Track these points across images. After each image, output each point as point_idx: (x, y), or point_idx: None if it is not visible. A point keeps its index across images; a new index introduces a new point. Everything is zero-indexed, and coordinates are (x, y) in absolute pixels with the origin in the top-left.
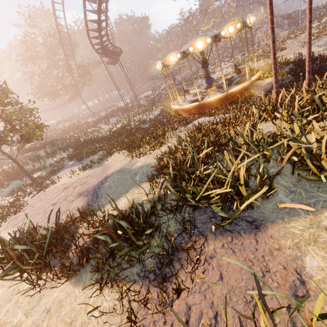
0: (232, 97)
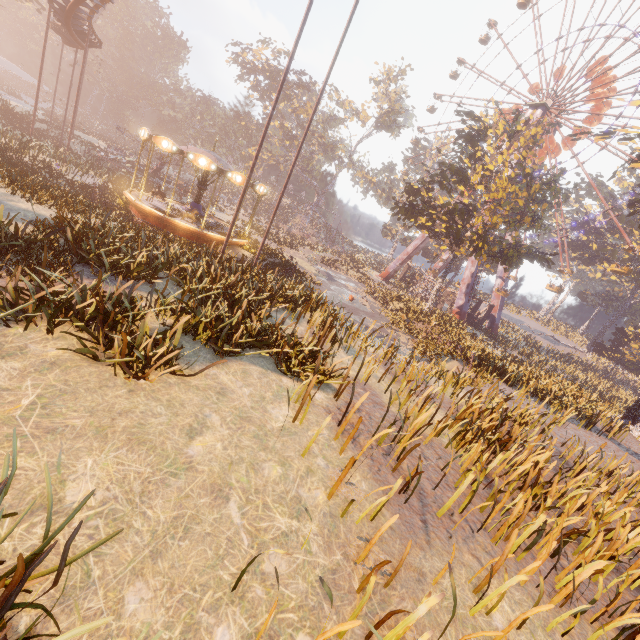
0: (205, 241)
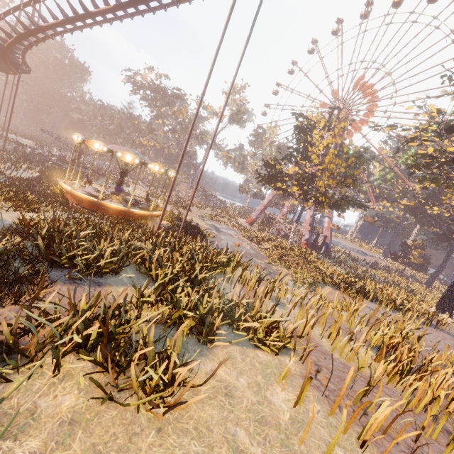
0: (131, 216)
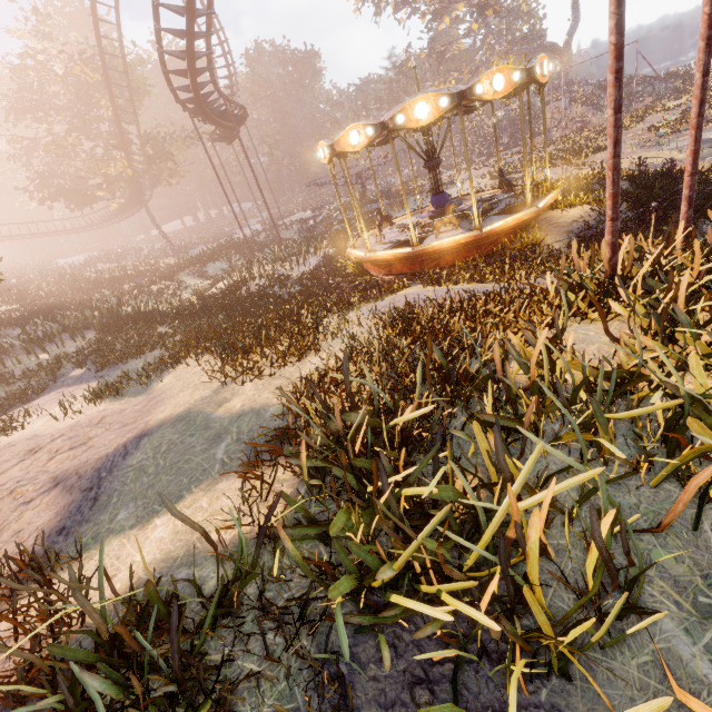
0: (492, 244)
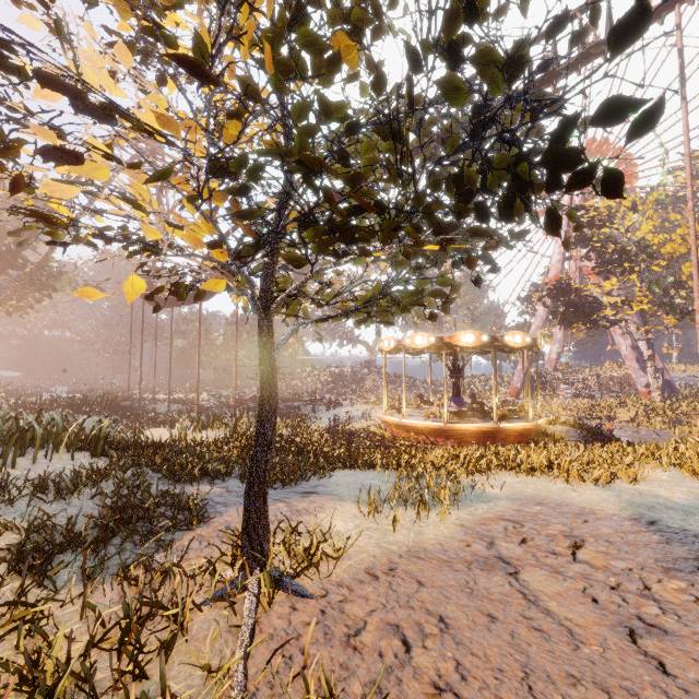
0: (530, 435)
